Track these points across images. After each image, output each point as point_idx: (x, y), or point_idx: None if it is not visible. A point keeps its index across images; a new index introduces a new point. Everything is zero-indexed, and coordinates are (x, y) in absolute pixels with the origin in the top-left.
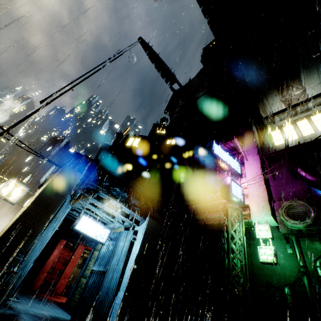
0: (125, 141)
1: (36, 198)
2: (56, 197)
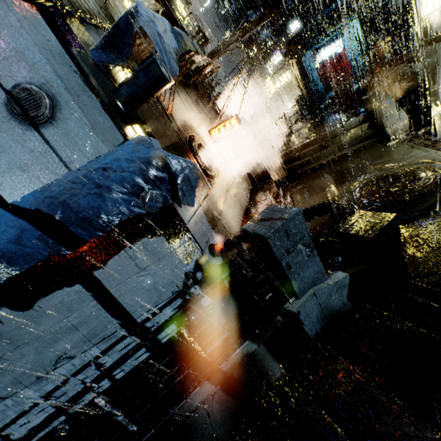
0: None
1: (300, 74)
2: (304, 66)
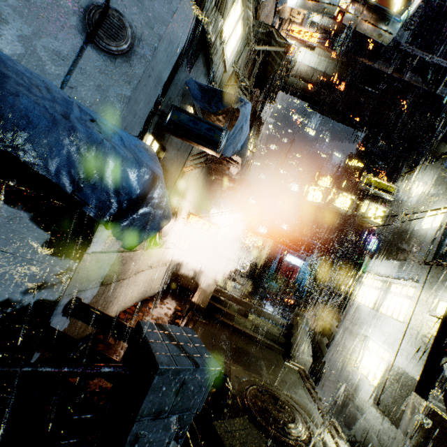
0: (319, 184)
1: (269, 253)
2: (275, 251)
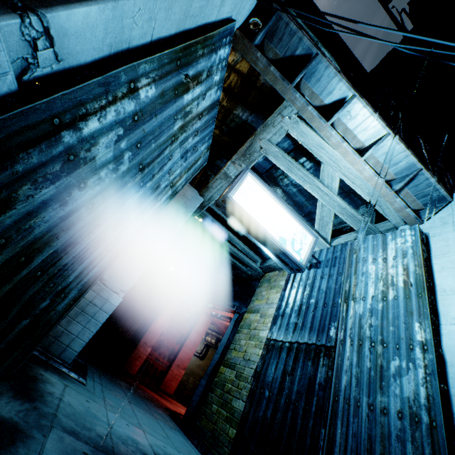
0: None
1: None
2: None
